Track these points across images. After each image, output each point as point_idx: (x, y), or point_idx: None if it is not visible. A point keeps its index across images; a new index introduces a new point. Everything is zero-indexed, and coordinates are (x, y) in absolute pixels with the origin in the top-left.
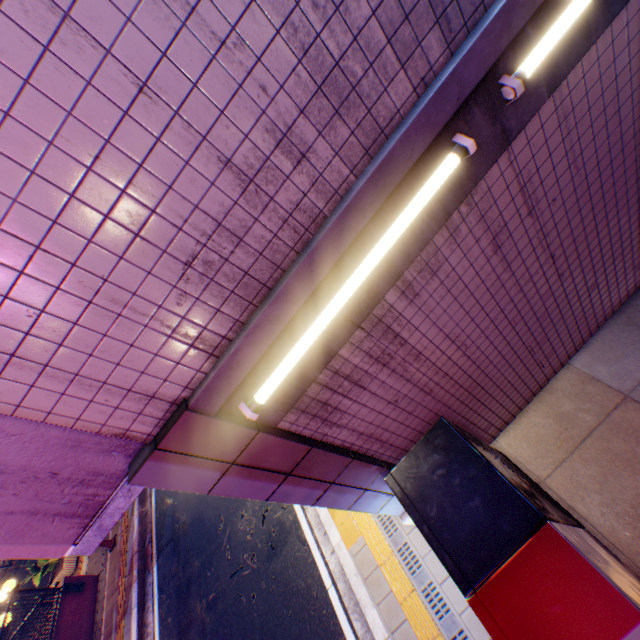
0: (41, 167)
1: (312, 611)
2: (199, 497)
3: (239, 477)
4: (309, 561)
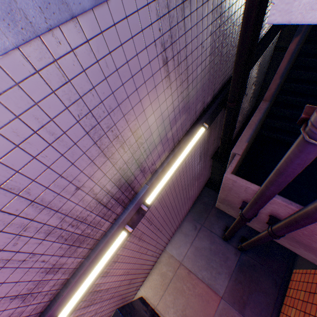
0: None
1: None
2: None
3: None
4: None
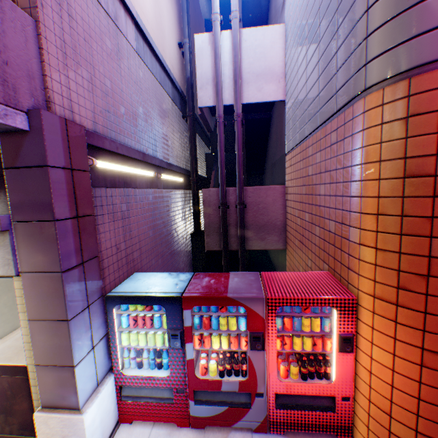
0: (105, 69)
1: None
2: None
3: (66, 181)
4: None
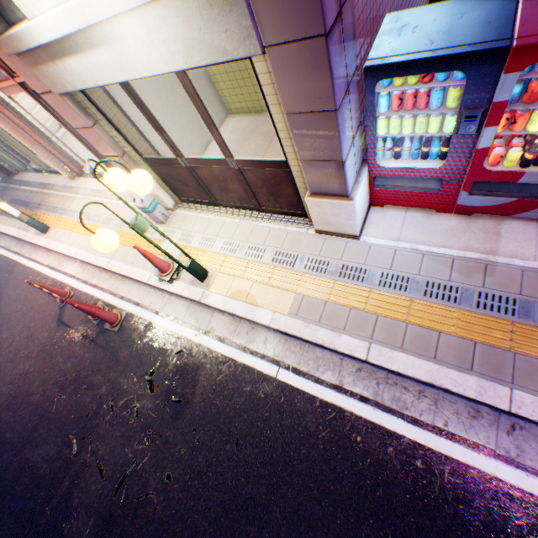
0: None
1: (267, 413)
2: (13, 449)
3: None
4: (239, 372)
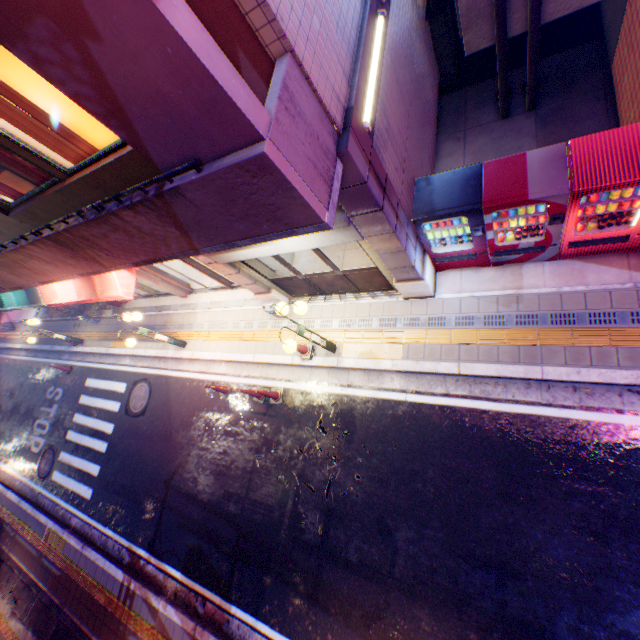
0: None
1: (407, 423)
2: (240, 497)
3: (372, 178)
4: (381, 404)
